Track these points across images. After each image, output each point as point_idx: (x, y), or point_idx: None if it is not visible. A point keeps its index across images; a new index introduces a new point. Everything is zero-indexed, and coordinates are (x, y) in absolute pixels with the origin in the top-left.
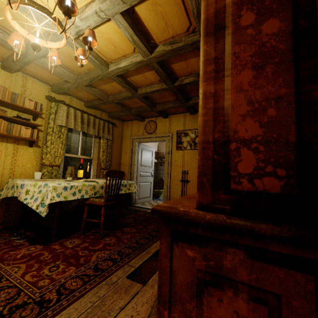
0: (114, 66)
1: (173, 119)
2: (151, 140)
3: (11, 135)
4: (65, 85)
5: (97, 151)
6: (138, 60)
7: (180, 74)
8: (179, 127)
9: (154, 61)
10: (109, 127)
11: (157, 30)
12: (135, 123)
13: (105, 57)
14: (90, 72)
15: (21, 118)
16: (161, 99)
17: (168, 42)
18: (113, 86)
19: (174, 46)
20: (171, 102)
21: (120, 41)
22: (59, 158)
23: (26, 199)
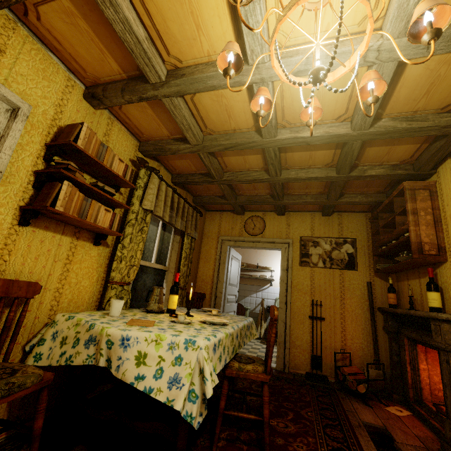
0: (288, 133)
1: (293, 219)
2: (255, 245)
3: (83, 222)
4: (175, 145)
5: (176, 256)
6: (342, 132)
7: (365, 161)
8: (303, 231)
9: (363, 138)
10: (196, 219)
11: (405, 97)
12: (228, 216)
13: (282, 118)
14: (234, 134)
15: (101, 189)
16: (299, 189)
17: (400, 117)
18: (247, 160)
19: (414, 124)
20: (309, 195)
21: (334, 100)
22: (136, 268)
23: (140, 378)
